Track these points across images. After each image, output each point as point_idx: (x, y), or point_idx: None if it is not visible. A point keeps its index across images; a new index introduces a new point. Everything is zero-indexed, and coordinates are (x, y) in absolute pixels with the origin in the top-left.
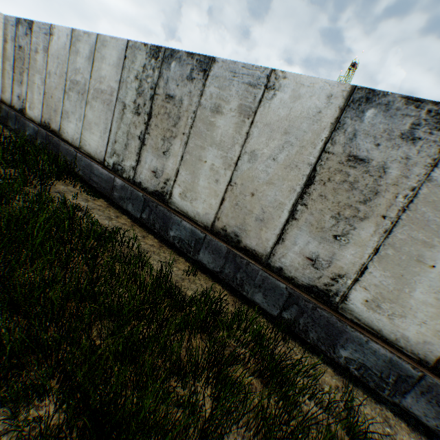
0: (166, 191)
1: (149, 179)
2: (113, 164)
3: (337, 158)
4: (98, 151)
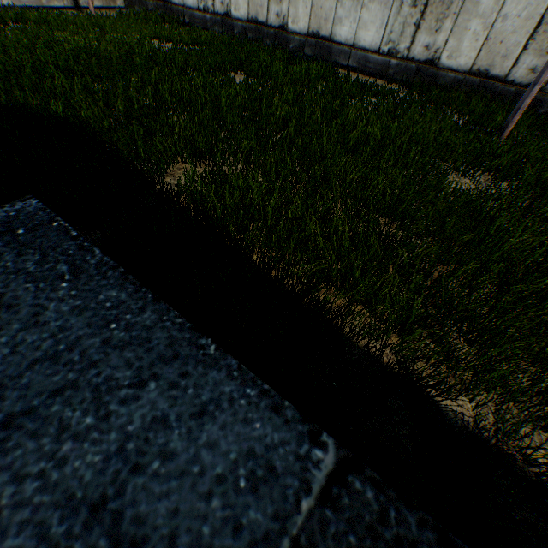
0: (228, 12)
1: (220, 9)
2: (203, 9)
3: None
4: (194, 4)
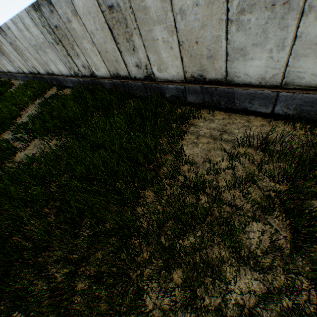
0: None
1: None
2: None
3: None
4: None
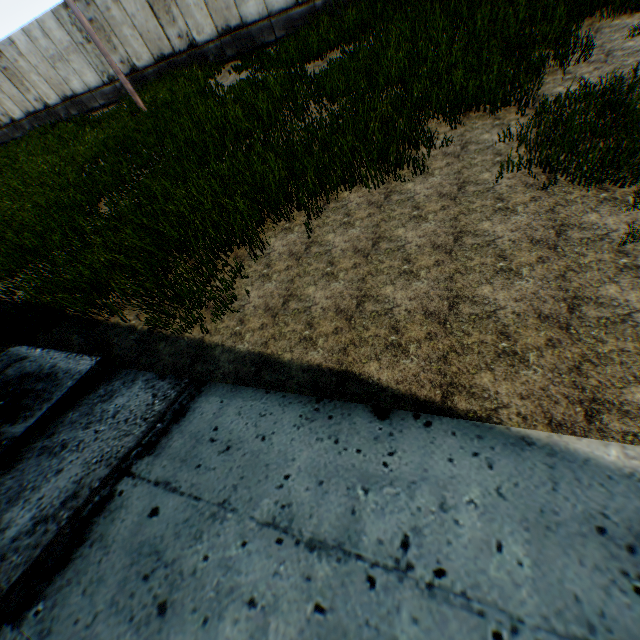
0: (12, 118)
1: (7, 119)
2: None
3: (6, 72)
4: None
